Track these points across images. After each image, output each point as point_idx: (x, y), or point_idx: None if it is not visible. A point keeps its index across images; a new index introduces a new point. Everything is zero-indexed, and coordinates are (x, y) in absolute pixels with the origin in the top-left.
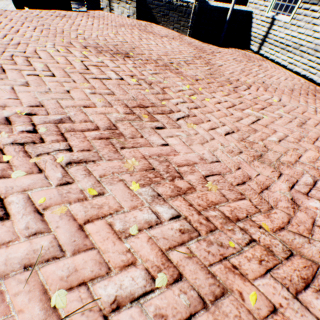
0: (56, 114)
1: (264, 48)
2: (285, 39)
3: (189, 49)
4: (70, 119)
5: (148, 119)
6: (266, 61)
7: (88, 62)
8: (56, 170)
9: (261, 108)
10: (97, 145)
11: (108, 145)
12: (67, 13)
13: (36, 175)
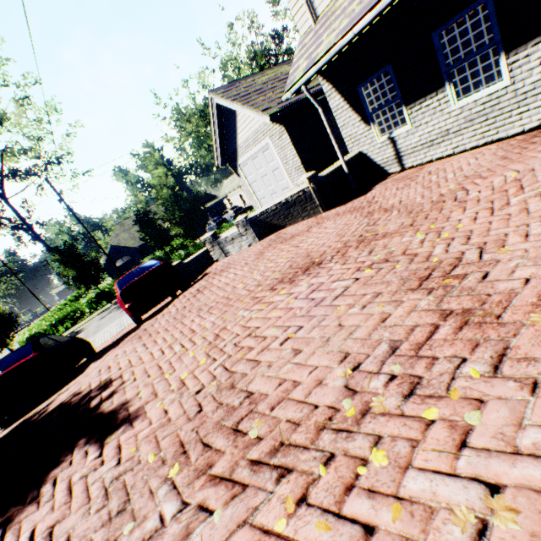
0: (374, 347)
1: (407, 161)
2: (423, 139)
3: (348, 217)
4: (395, 340)
5: (456, 280)
6: (424, 167)
7: (301, 294)
8: (494, 384)
9: (519, 189)
10: (470, 335)
11: (479, 326)
12: (196, 287)
13: (490, 404)
